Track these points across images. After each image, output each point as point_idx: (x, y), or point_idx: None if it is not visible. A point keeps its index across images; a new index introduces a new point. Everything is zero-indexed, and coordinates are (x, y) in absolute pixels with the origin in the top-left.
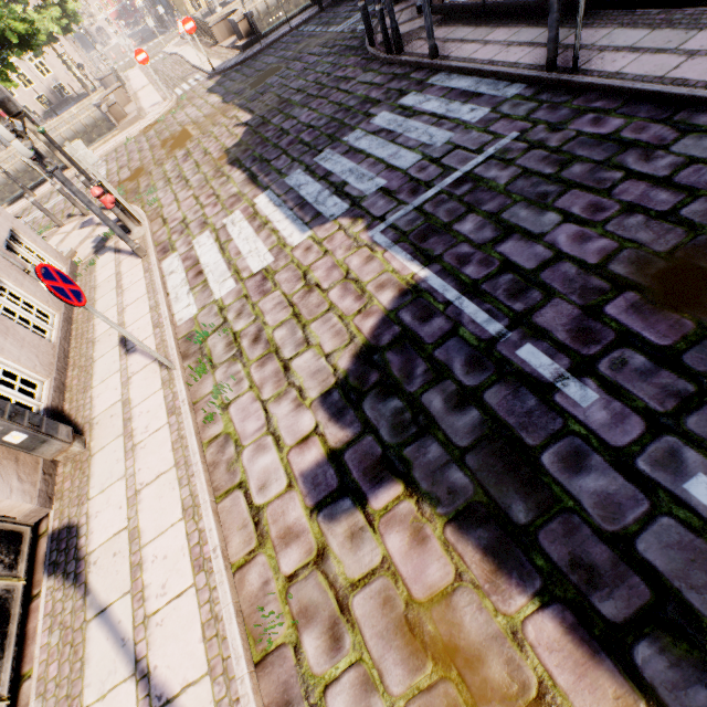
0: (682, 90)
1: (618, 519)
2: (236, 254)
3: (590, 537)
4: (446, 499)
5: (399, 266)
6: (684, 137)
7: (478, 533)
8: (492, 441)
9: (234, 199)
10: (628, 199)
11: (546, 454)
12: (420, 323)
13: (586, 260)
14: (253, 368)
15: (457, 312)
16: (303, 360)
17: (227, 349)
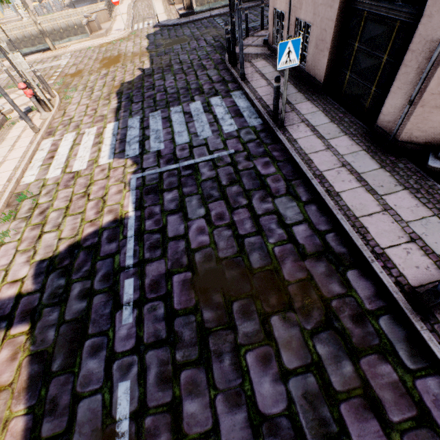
0: (304, 167)
1: (85, 387)
2: (74, 155)
3: (69, 390)
4: (38, 343)
5: (126, 203)
6: (285, 196)
7: (35, 366)
8: (78, 322)
9: (101, 118)
10: (235, 219)
11: (90, 340)
12: (107, 242)
13: (191, 244)
14: (28, 229)
15: (124, 244)
16: (49, 236)
17: (27, 211)
